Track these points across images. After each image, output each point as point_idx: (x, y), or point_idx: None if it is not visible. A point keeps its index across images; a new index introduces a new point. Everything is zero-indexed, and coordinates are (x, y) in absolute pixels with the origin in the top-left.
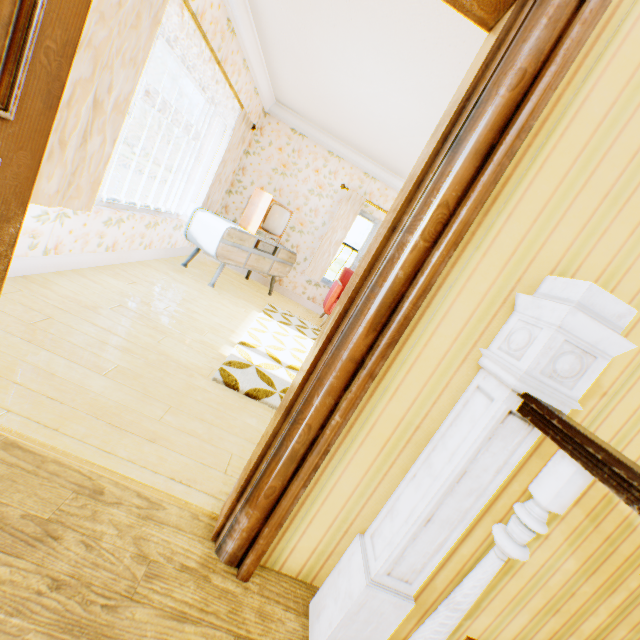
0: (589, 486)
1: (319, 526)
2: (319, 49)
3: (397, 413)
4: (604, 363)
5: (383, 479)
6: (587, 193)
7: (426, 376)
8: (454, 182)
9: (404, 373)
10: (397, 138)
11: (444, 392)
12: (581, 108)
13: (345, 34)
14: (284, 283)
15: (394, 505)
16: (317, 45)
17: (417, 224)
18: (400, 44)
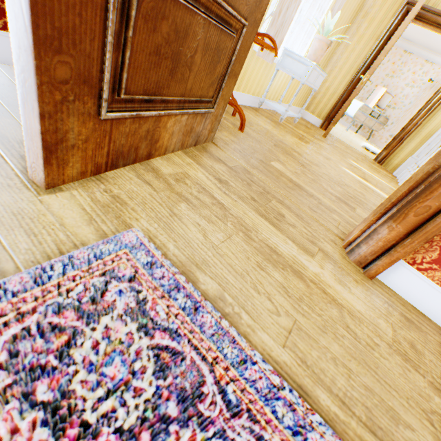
0: None
1: (399, 158)
2: None
3: (427, 132)
4: None
5: (419, 148)
6: None
7: (436, 123)
8: None
9: (431, 122)
10: None
11: (440, 127)
12: None
13: None
14: (374, 136)
15: (420, 147)
16: None
17: None
18: None
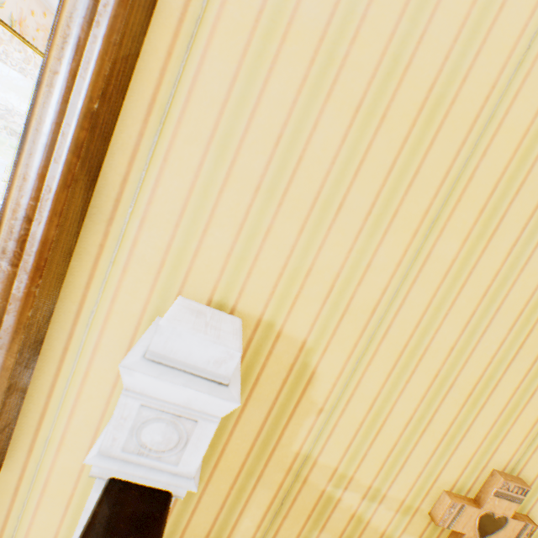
0: (333, 508)
1: None
2: None
3: (73, 464)
4: (212, 425)
5: None
6: (234, 187)
7: (97, 418)
8: (29, 187)
9: (67, 418)
10: None
11: None
12: (196, 84)
13: None
14: None
15: None
16: None
17: None
18: None
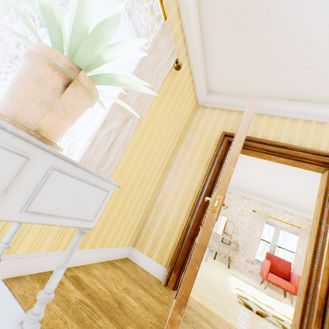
0: None
1: None
2: (240, 168)
3: None
4: None
5: None
6: None
7: None
8: None
9: None
10: (276, 189)
11: None
12: None
13: (251, 164)
14: (233, 261)
15: None
16: (239, 167)
17: (328, 221)
18: (273, 165)
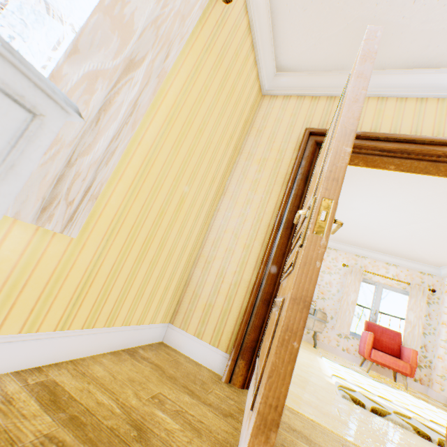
0: None
1: None
2: None
3: None
4: None
5: None
6: None
7: None
8: None
9: None
10: (377, 231)
11: None
12: None
13: (341, 195)
14: (319, 338)
15: None
16: None
17: None
18: (376, 191)
